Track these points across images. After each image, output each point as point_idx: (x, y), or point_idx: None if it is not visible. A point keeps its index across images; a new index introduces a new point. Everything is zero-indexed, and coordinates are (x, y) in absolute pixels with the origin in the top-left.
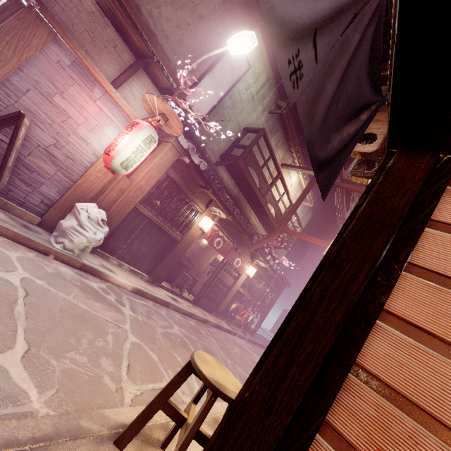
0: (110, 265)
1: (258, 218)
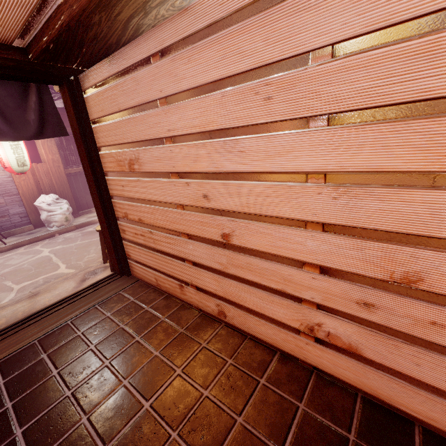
0: (95, 214)
1: None
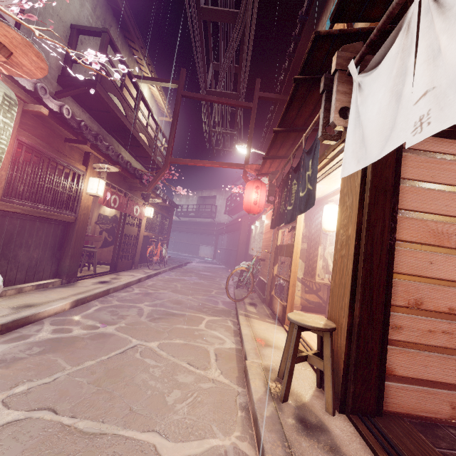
0: (13, 300)
1: (130, 152)
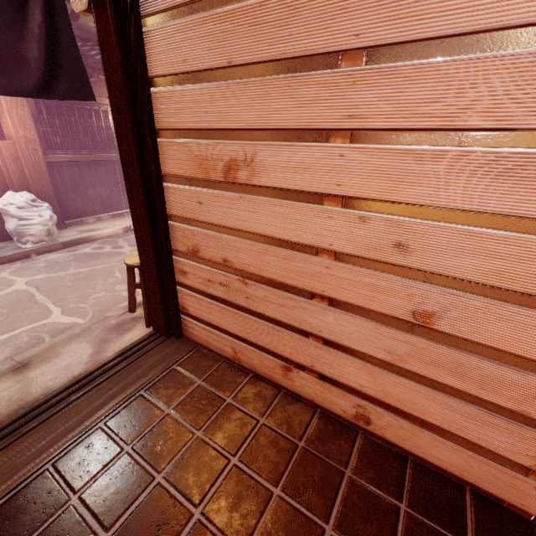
0: (89, 226)
1: None
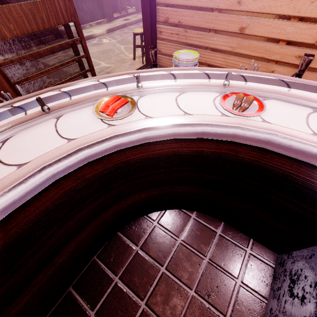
0: (88, 30)
1: None
